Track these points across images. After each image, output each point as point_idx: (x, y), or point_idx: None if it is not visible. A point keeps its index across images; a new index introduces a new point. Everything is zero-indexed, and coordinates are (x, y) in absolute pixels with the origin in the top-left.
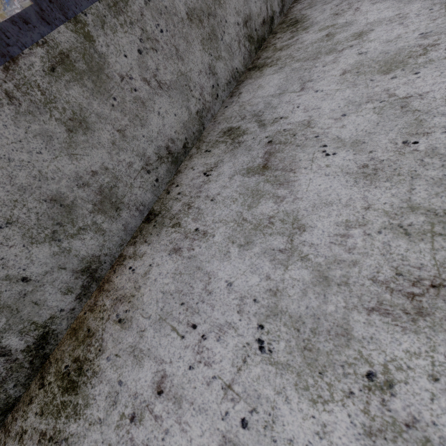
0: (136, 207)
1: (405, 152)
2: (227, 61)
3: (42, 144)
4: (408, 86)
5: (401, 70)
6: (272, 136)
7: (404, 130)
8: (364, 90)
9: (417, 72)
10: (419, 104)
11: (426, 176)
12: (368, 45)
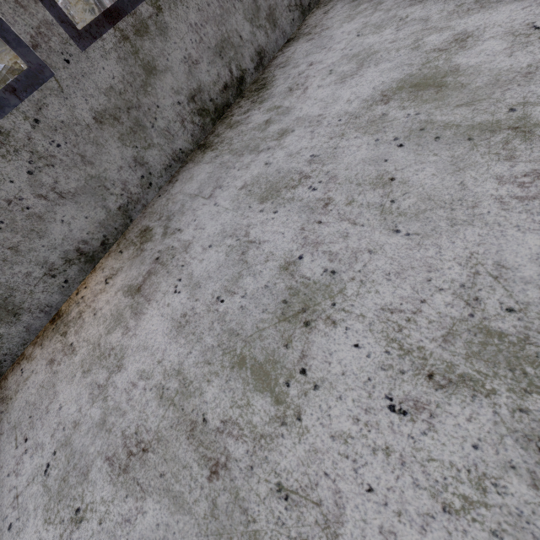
0: (40, 309)
1: (211, 309)
2: (164, 146)
3: None
4: (261, 227)
5: (272, 202)
6: (161, 252)
7: (226, 283)
8: (238, 218)
9: (277, 210)
10: (252, 254)
11: (204, 342)
12: (277, 154)
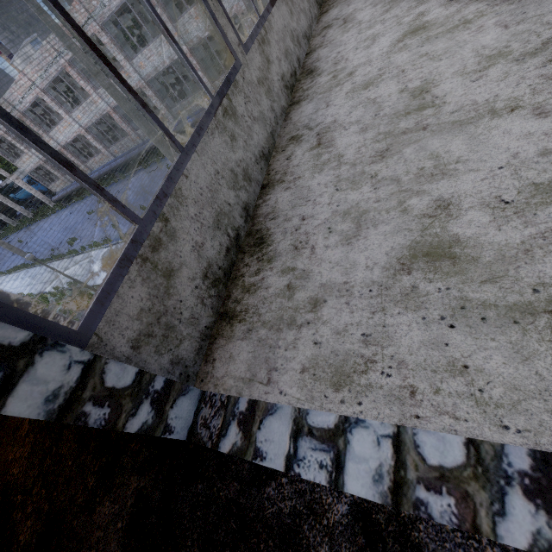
0: (303, 49)
1: None
2: (313, 9)
3: (288, 14)
4: None
5: None
6: (343, 18)
7: None
8: None
9: None
10: None
11: None
12: None
